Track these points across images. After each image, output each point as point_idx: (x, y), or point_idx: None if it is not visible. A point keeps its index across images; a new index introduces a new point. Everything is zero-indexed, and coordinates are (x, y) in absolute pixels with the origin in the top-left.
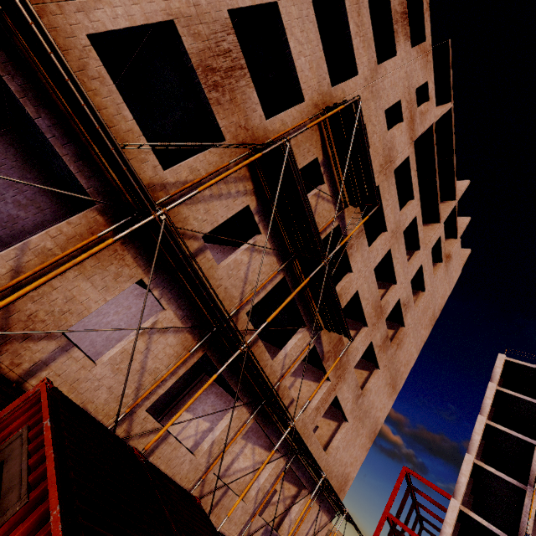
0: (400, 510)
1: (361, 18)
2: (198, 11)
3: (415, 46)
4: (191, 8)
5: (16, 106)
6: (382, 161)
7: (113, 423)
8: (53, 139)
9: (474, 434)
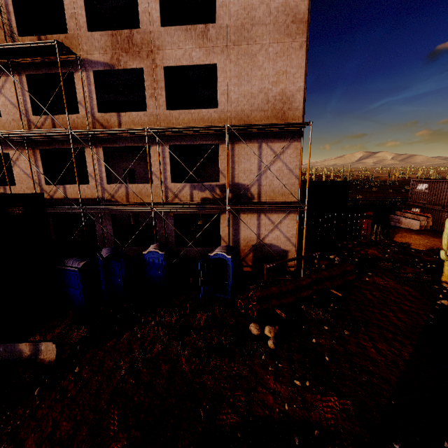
0: None
1: None
2: None
3: None
4: None
5: None
6: None
7: None
8: None
9: None
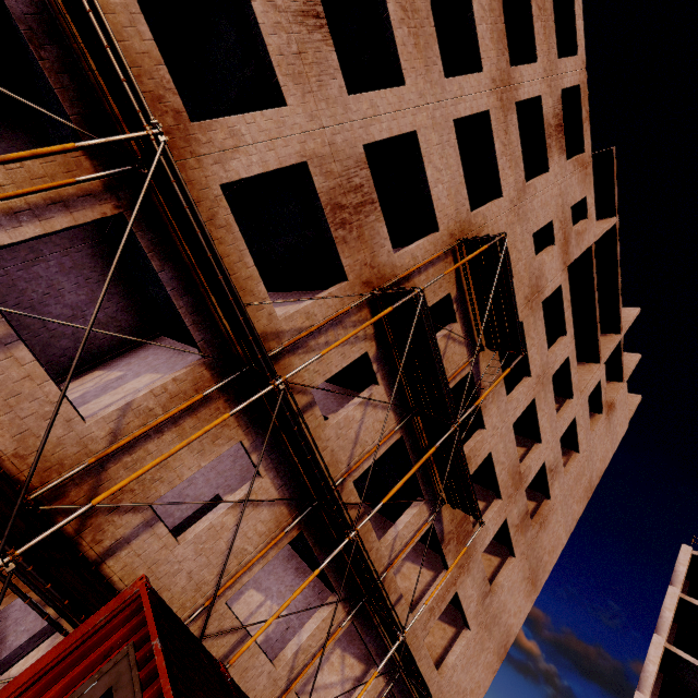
0: None
1: (508, 137)
2: (333, 149)
3: (572, 159)
4: (325, 148)
5: (123, 232)
6: (527, 292)
7: (189, 618)
8: (172, 291)
9: (647, 662)
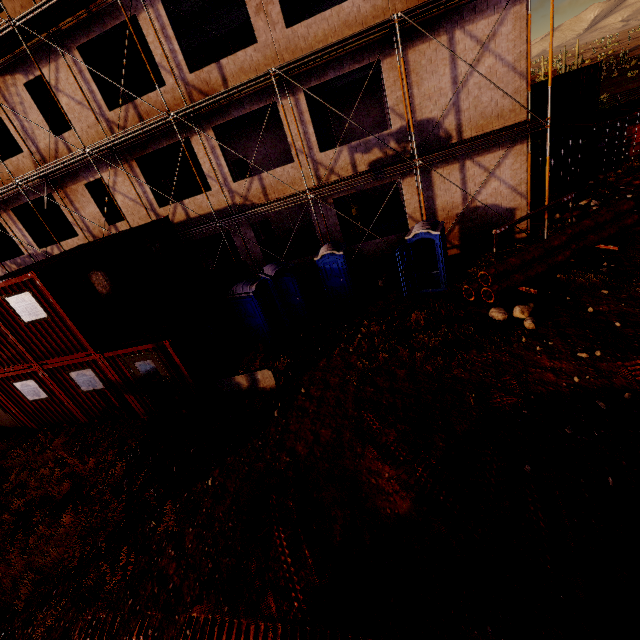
0: None
1: None
2: None
3: None
4: None
5: None
6: None
7: None
8: (30, 199)
9: None
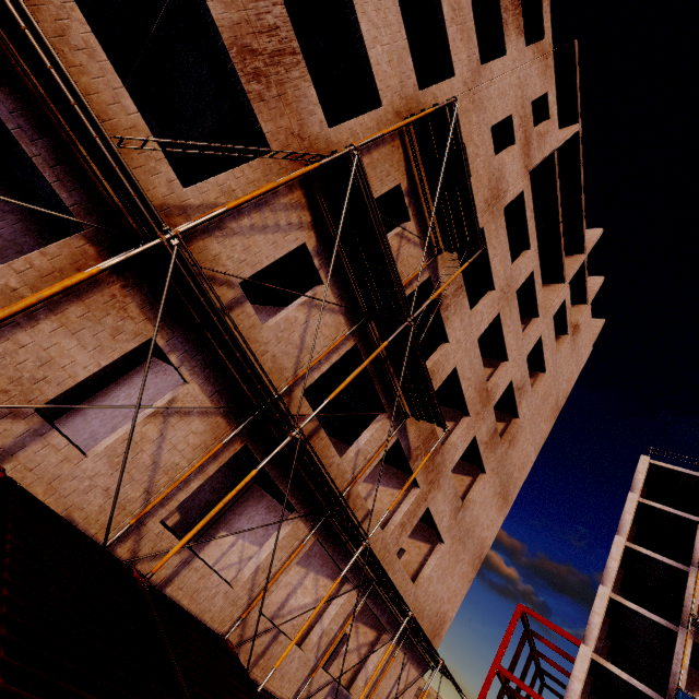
0: (515, 661)
1: (458, 0)
2: None
3: (531, 44)
4: None
5: None
6: (487, 195)
7: (111, 539)
8: (17, 131)
9: (610, 560)
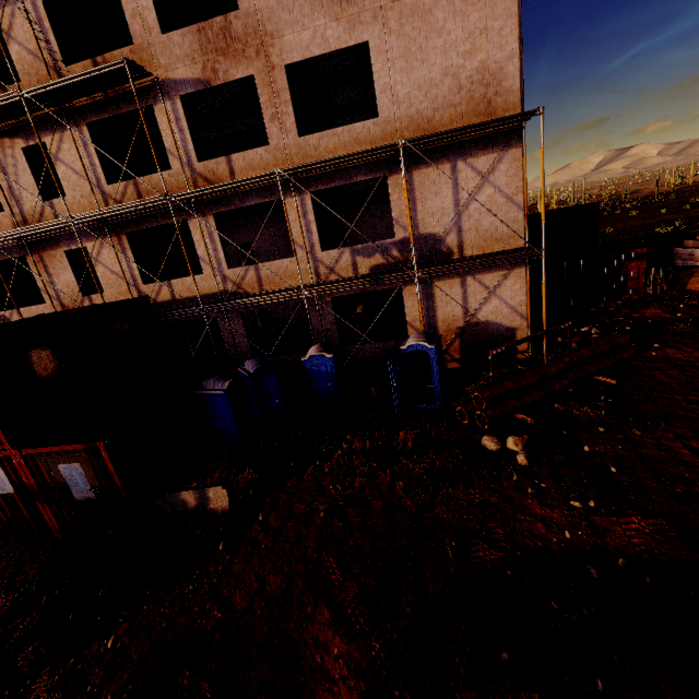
0: None
1: None
2: None
3: None
4: None
5: None
6: None
7: None
8: None
9: None
